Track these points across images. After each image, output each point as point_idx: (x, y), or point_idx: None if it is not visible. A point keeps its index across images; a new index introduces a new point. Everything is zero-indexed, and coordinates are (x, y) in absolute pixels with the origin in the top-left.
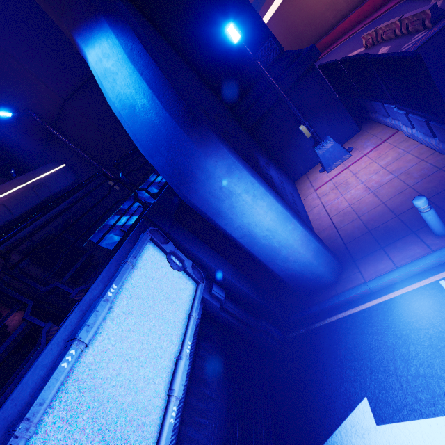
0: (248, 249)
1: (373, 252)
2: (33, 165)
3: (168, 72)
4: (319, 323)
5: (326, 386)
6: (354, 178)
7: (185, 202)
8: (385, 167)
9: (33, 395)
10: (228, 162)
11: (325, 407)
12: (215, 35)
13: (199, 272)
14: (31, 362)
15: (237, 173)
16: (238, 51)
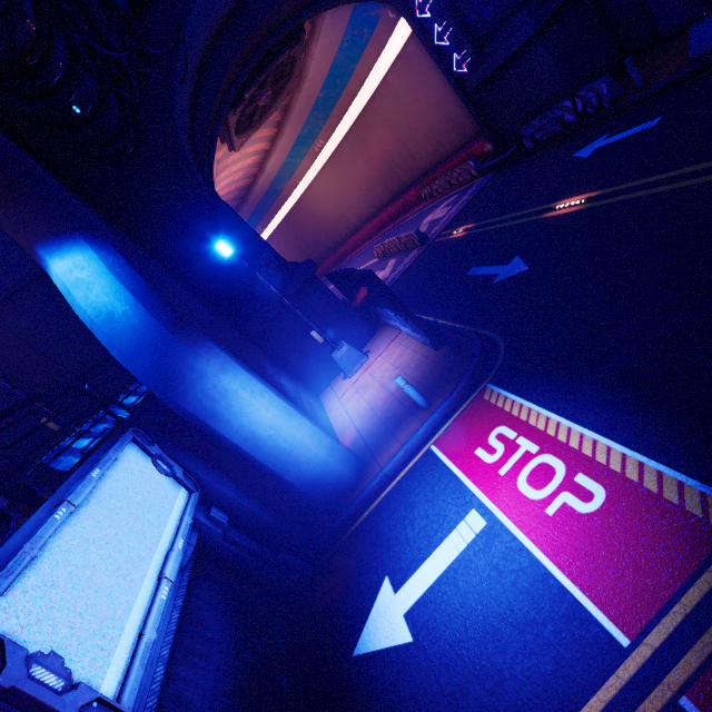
0: (254, 457)
1: (386, 440)
2: None
3: (154, 282)
4: (347, 533)
5: (355, 591)
6: (372, 378)
7: (171, 420)
8: (393, 364)
9: (29, 538)
10: (221, 360)
11: (355, 613)
12: (206, 246)
13: (192, 482)
14: (4, 542)
15: (232, 370)
16: (233, 261)
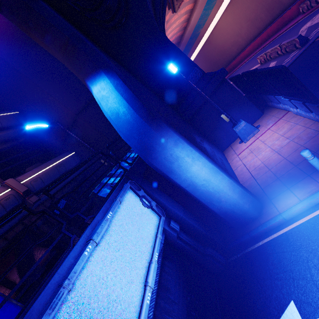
0: (193, 195)
1: (282, 192)
2: (56, 154)
3: (137, 93)
4: (251, 248)
5: (261, 295)
6: (263, 144)
7: (149, 168)
8: (283, 135)
9: (70, 269)
10: (174, 139)
11: (262, 312)
12: (163, 70)
13: (160, 210)
14: (65, 256)
15: (180, 145)
16: (176, 76)
